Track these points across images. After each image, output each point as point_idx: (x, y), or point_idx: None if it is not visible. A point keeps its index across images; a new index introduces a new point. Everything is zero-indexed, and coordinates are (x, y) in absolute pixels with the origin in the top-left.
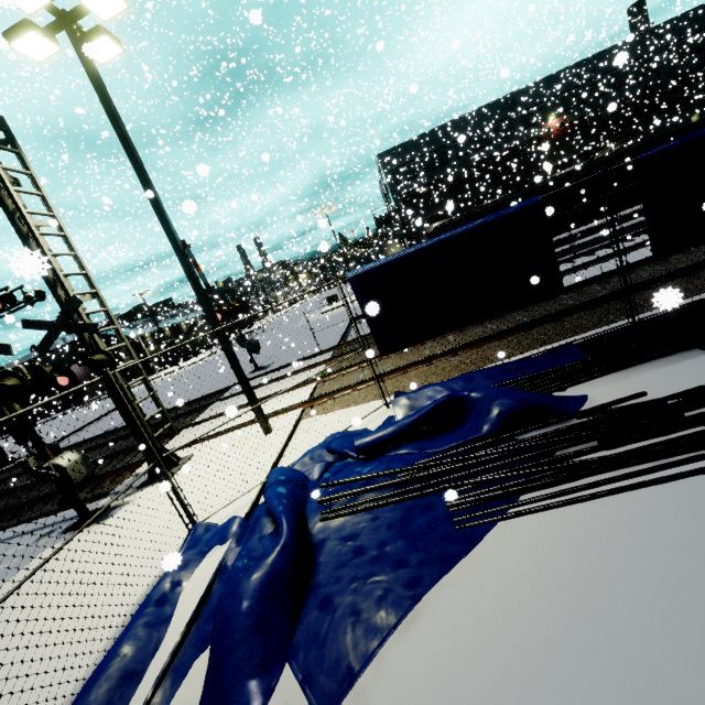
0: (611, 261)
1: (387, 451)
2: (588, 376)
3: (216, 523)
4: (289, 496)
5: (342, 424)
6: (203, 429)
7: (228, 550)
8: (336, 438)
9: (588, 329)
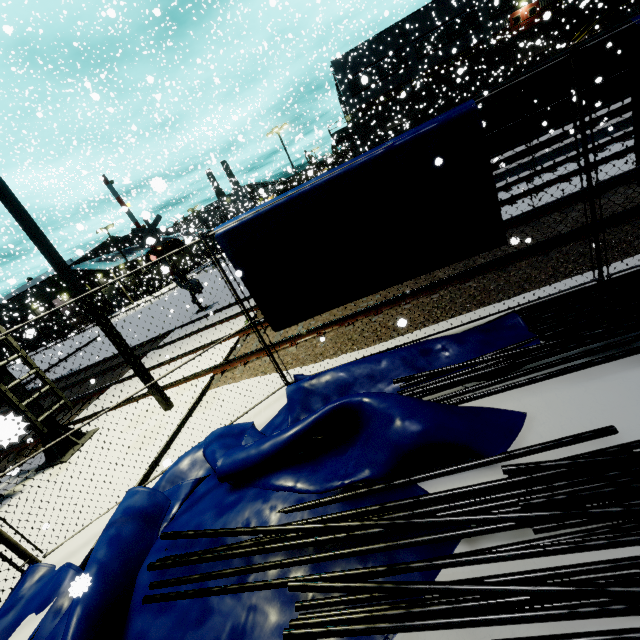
0: (577, 180)
1: (256, 477)
2: (530, 377)
3: (54, 565)
4: (117, 553)
5: (239, 406)
6: (125, 388)
7: (40, 626)
8: (214, 441)
9: (539, 285)
